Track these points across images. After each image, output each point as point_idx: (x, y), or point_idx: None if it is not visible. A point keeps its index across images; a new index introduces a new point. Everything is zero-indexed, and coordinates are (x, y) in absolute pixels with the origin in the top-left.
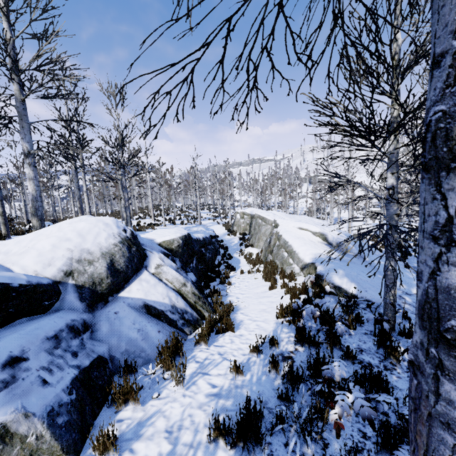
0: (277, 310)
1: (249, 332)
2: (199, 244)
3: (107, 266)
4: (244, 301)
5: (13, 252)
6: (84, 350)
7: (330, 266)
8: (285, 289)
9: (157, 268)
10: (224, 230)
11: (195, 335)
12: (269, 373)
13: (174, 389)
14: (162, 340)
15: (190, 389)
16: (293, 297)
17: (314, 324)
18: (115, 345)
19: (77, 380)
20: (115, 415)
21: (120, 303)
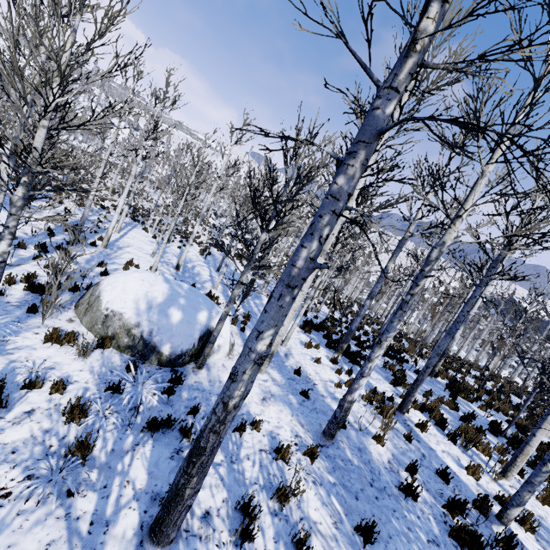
0: None
1: None
2: None
3: None
4: None
5: None
6: None
7: None
8: None
9: None
10: None
11: None
12: None
13: None
14: None
15: None
16: None
17: None
18: None
19: None
20: None
21: None
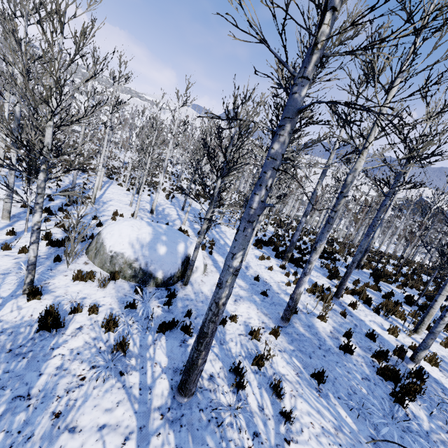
0: None
1: None
2: None
3: None
4: None
5: None
6: None
7: None
8: None
9: None
10: None
11: None
12: None
13: None
14: None
15: None
16: None
17: None
18: None
19: None
20: None
21: None
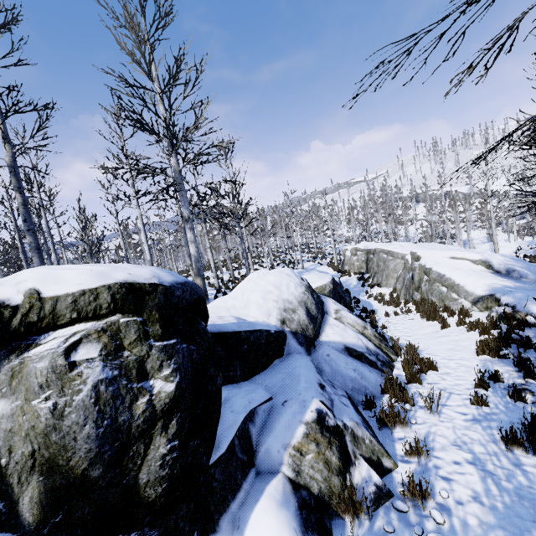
0: (469, 347)
1: (453, 370)
2: (340, 287)
3: (305, 313)
4: (418, 343)
5: (237, 307)
6: (334, 384)
7: (519, 295)
8: (464, 326)
9: (336, 313)
10: (333, 271)
11: (407, 373)
12: (514, 402)
13: (426, 417)
14: (377, 379)
15: (441, 416)
16: (483, 333)
17: (531, 357)
18: (343, 383)
19: (352, 405)
20: (392, 435)
21: (326, 347)
